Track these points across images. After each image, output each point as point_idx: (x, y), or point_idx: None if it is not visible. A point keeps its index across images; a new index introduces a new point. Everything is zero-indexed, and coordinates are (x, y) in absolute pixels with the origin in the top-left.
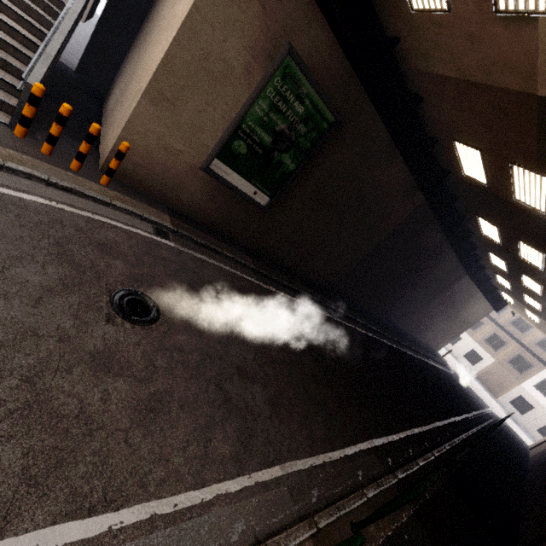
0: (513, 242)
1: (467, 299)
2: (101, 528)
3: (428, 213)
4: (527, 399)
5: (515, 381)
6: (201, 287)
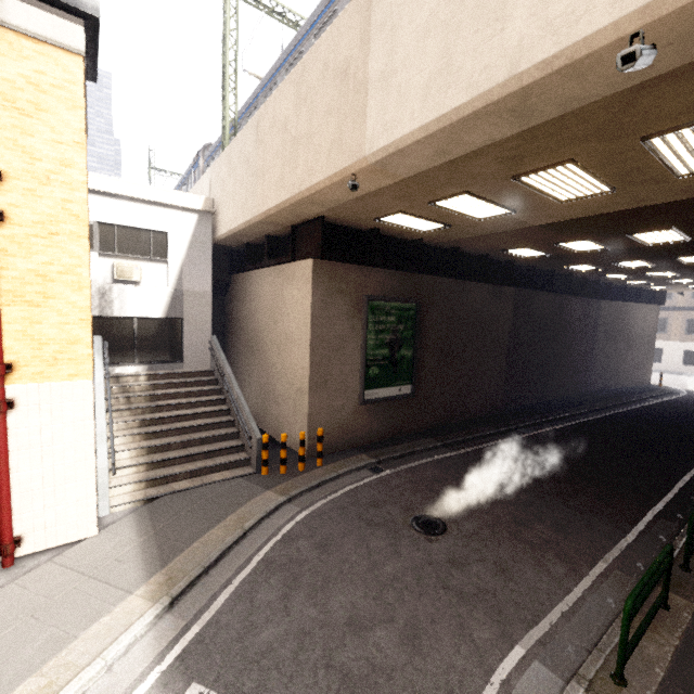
0: (609, 265)
1: (623, 317)
2: (546, 626)
3: (523, 292)
4: None
5: None
6: (435, 486)
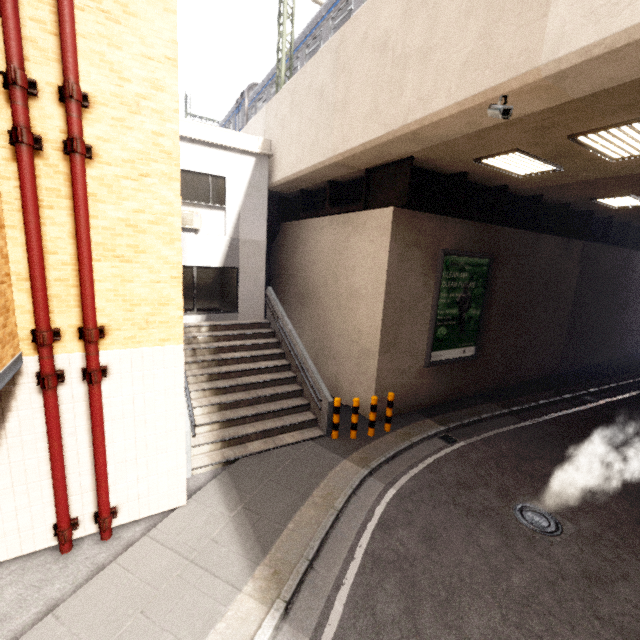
0: None
1: None
2: None
3: (593, 247)
4: None
5: None
6: (521, 465)
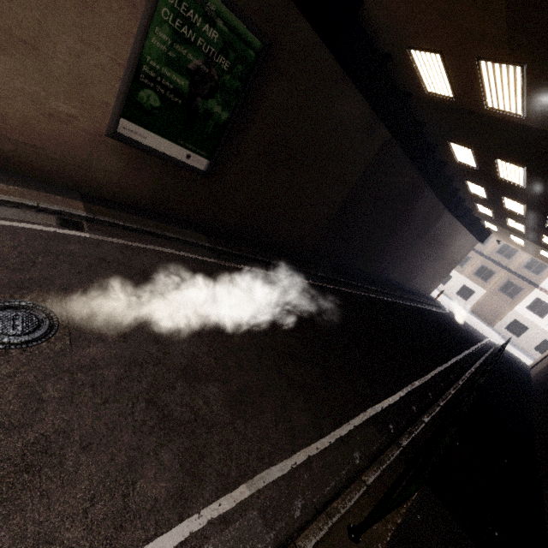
0: (490, 163)
1: (451, 236)
2: None
3: (396, 149)
4: (521, 322)
5: (508, 307)
6: (131, 279)
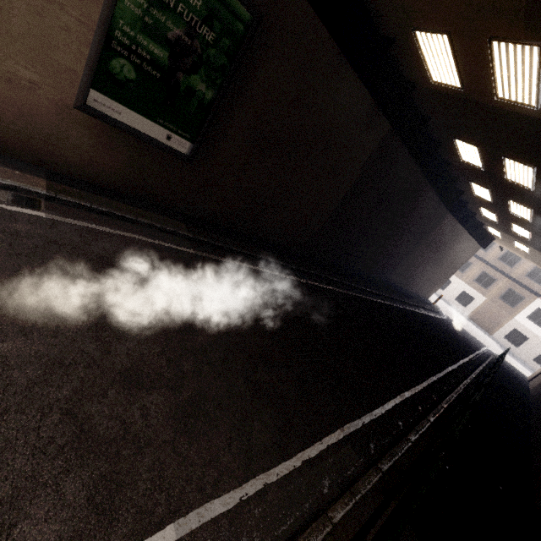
0: (497, 162)
1: (452, 239)
2: None
3: (398, 144)
4: (521, 331)
5: (508, 316)
6: (84, 265)
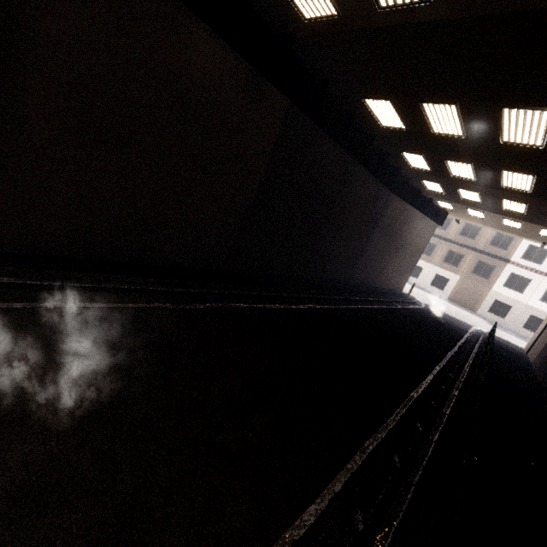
0: (416, 114)
1: (406, 222)
2: None
3: (304, 119)
4: (503, 301)
5: (485, 288)
6: None
